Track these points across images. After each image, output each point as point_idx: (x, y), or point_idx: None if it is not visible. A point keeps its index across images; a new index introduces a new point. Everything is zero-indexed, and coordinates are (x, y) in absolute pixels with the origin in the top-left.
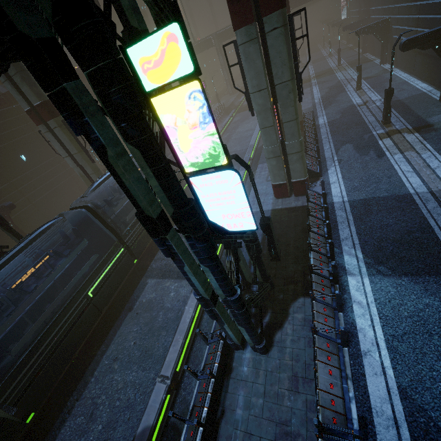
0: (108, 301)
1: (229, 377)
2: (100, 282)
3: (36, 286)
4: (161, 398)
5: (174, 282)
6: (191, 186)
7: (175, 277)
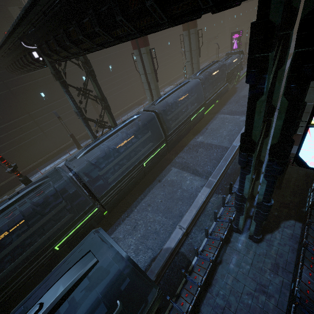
0: (149, 172)
1: (227, 245)
2: (150, 160)
3: (124, 150)
4: (179, 237)
5: (190, 175)
6: (306, 132)
7: (191, 172)
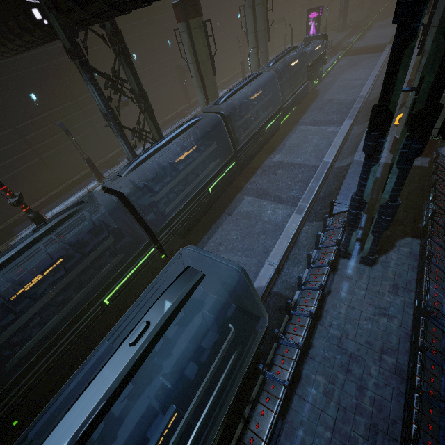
0: (215, 202)
1: (334, 273)
2: (217, 184)
3: (183, 168)
4: (270, 274)
5: (271, 203)
6: None
7: (271, 200)
